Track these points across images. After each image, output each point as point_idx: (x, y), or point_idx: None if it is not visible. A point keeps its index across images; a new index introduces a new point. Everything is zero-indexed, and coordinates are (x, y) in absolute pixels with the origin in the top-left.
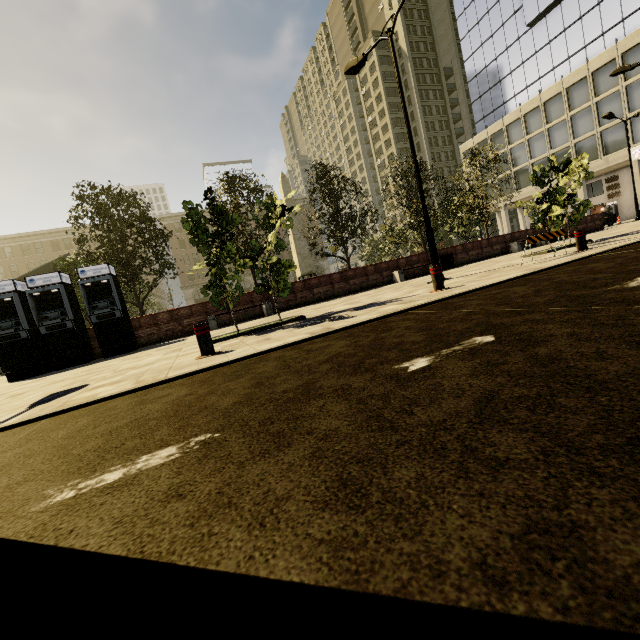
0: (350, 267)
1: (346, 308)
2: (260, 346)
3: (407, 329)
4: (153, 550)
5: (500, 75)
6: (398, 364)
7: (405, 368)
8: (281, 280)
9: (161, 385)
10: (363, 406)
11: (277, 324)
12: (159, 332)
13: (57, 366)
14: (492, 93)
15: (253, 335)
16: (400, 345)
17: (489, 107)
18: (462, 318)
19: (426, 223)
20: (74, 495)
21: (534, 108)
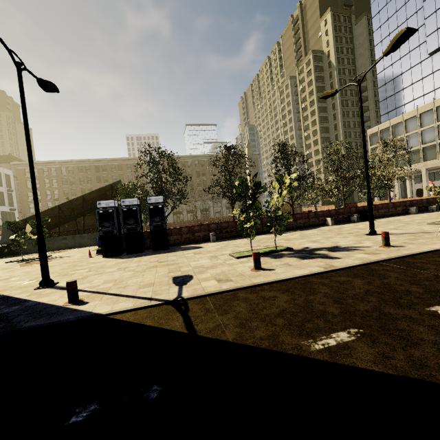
0: (293, 209)
1: (317, 246)
2: (293, 270)
3: (400, 280)
4: (413, 376)
5: (403, 85)
6: (427, 307)
7: (435, 311)
8: (282, 225)
9: (256, 287)
10: (436, 330)
11: (277, 251)
12: (181, 238)
13: (128, 252)
14: (396, 97)
15: (267, 257)
16: (410, 293)
17: (393, 106)
18: (435, 279)
19: (368, 197)
20: (324, 347)
21: (428, 110)
